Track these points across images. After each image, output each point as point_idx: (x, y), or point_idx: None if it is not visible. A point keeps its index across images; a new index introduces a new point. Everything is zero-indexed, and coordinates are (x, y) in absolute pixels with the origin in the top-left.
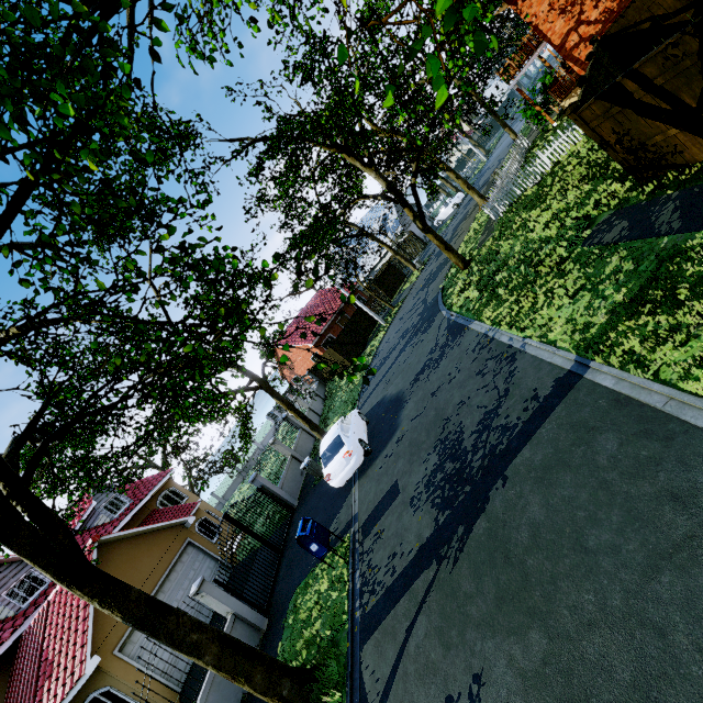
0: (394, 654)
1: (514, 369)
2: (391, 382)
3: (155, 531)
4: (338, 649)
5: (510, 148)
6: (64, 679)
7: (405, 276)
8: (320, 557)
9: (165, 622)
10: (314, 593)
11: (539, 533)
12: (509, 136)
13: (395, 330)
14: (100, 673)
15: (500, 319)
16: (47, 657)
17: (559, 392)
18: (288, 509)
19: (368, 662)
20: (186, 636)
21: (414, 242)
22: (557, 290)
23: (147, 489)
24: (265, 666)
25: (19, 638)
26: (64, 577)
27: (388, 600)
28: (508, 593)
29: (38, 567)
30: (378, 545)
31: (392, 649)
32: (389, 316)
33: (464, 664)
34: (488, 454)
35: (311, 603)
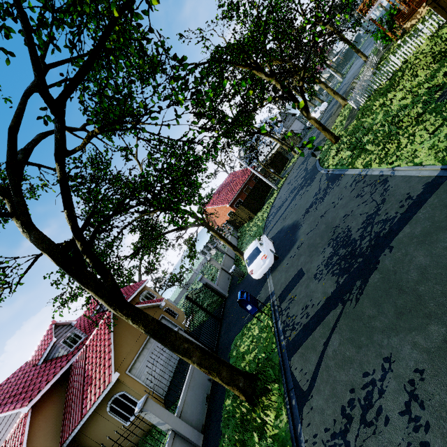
0: (316, 358)
1: (387, 187)
2: (287, 218)
3: (143, 308)
4: (272, 363)
5: (361, 68)
6: (99, 385)
7: (288, 159)
8: (252, 314)
9: (168, 335)
10: (249, 337)
11: (427, 271)
12: (359, 62)
13: (285, 190)
14: (119, 383)
15: (370, 162)
16: (88, 374)
17: (430, 190)
18: (222, 297)
19: (296, 366)
20: (181, 344)
21: (293, 137)
22: (418, 133)
23: (134, 290)
24: (227, 367)
25: (70, 366)
26: (112, 303)
27: (306, 331)
28: (405, 309)
29: (98, 296)
30: (293, 304)
31: (314, 356)
32: (279, 184)
33: (374, 353)
34: (373, 237)
35: (247, 342)
